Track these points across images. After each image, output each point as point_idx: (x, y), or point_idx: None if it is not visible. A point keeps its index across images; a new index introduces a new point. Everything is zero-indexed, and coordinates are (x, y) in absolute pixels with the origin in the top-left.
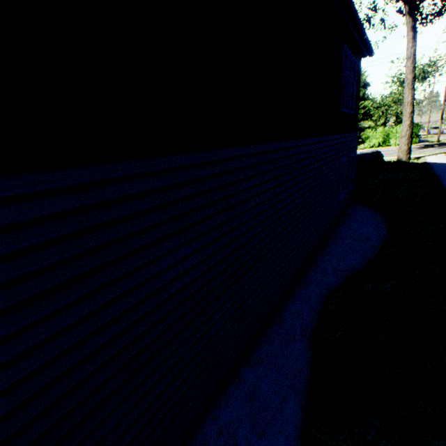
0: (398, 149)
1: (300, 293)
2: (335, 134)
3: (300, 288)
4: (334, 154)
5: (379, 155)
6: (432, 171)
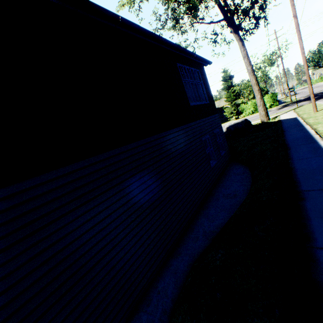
0: (259, 114)
1: (172, 264)
2: (189, 122)
3: (172, 260)
4: (192, 136)
5: (247, 122)
6: (281, 127)
